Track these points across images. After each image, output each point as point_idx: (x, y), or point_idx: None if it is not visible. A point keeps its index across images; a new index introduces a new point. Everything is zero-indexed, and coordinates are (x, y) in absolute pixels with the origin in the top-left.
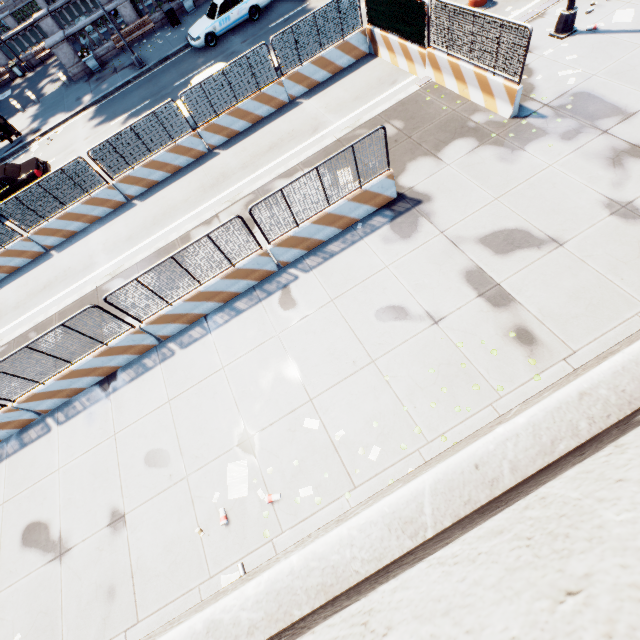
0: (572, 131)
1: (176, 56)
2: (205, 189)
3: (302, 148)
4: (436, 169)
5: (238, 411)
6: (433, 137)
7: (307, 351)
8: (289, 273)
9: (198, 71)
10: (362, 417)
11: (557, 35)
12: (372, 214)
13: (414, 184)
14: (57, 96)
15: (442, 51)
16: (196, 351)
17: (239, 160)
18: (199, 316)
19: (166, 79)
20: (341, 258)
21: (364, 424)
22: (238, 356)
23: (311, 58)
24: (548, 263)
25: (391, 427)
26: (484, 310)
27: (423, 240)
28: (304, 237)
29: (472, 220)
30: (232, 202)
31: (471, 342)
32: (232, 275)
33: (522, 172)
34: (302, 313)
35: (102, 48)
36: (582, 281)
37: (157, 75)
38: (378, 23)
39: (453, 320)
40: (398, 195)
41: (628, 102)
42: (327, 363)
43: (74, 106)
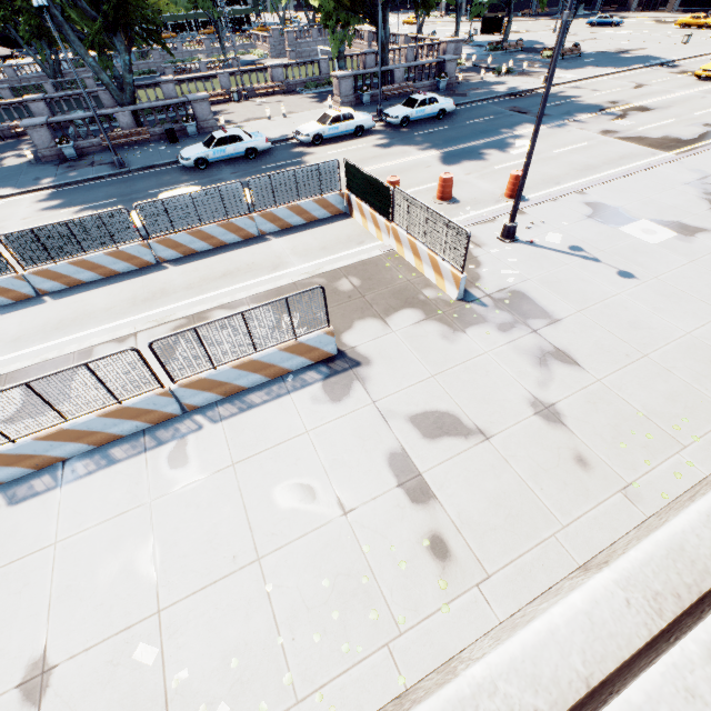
0: (508, 324)
1: (162, 167)
2: (136, 301)
3: (257, 282)
4: (382, 333)
5: (47, 620)
6: (385, 301)
7: (179, 532)
8: (194, 420)
9: (179, 186)
10: (220, 649)
11: (502, 239)
12: (307, 367)
13: (357, 344)
14: (15, 170)
15: (403, 229)
16: (28, 511)
17: (186, 279)
18: (56, 459)
19: (143, 184)
20: (260, 412)
21: (219, 661)
22: (84, 527)
23: (292, 203)
24: (473, 457)
25: (254, 670)
26: (401, 505)
27: (353, 407)
28: (221, 381)
29: (406, 394)
30: (159, 323)
31: (380, 546)
32: (115, 413)
33: (460, 353)
34: (191, 476)
35: (87, 141)
36: (504, 484)
37: (135, 179)
38: (354, 191)
39: (365, 513)
40: (339, 352)
41: (555, 309)
42: (200, 554)
43: (28, 184)
